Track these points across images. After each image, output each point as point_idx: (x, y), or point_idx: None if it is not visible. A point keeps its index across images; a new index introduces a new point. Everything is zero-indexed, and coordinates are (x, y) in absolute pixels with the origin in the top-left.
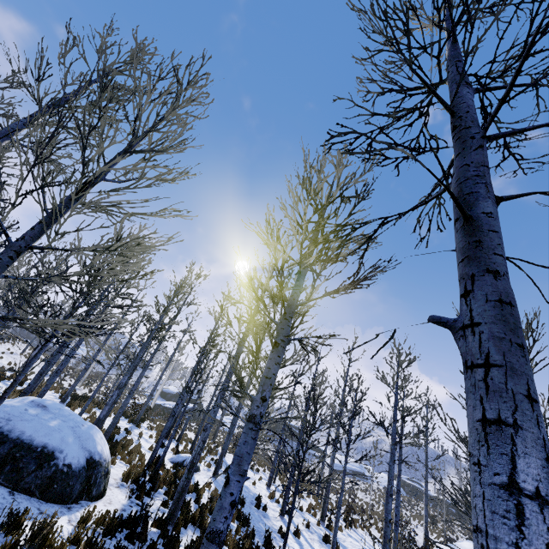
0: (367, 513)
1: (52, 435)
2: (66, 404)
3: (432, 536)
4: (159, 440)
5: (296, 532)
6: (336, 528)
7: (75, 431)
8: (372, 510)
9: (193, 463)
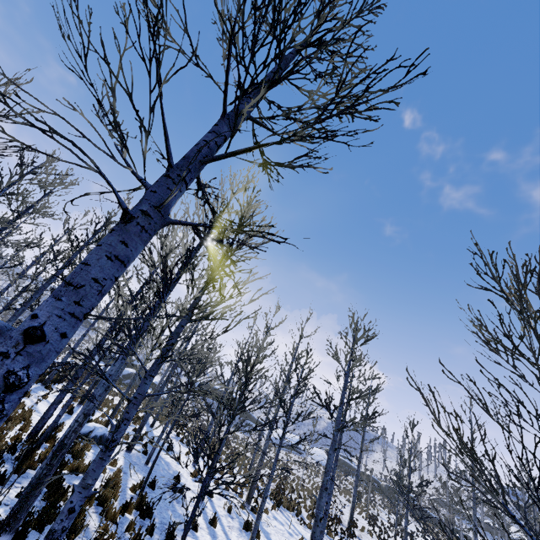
0: (297, 489)
1: None
2: None
3: (356, 511)
4: (51, 406)
5: (212, 520)
6: (258, 522)
7: None
8: (303, 486)
9: (63, 444)
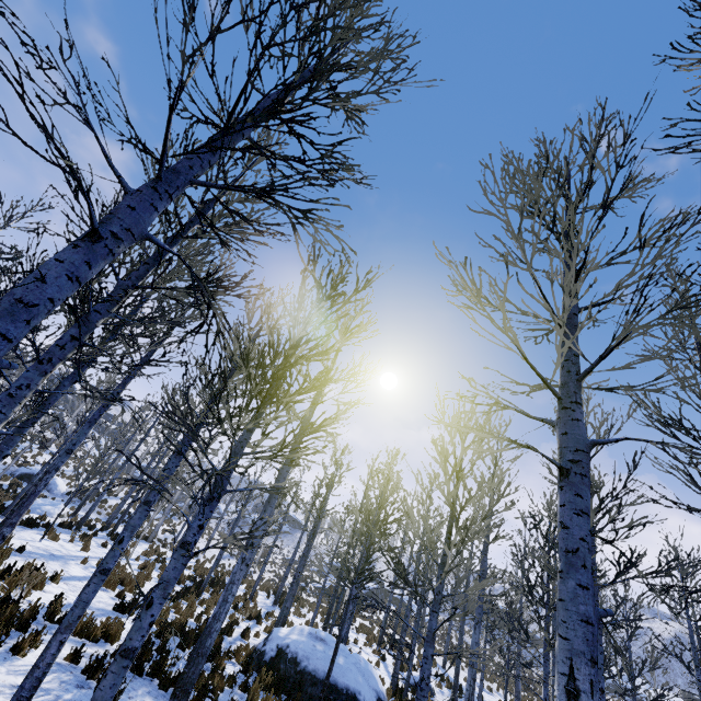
0: None
1: (347, 675)
2: (277, 606)
3: None
4: (396, 660)
5: None
6: None
7: (358, 668)
8: None
9: None
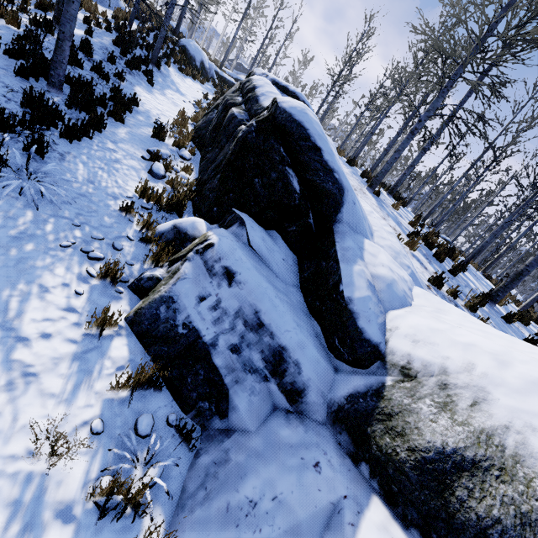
0: None
1: None
2: None
3: None
4: None
5: None
6: None
7: None
8: None
9: None
